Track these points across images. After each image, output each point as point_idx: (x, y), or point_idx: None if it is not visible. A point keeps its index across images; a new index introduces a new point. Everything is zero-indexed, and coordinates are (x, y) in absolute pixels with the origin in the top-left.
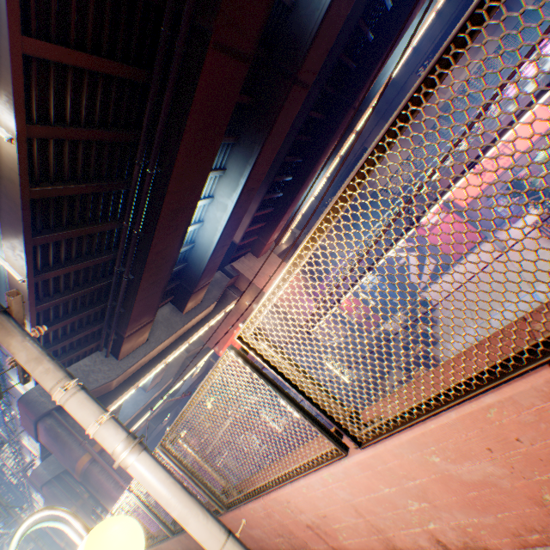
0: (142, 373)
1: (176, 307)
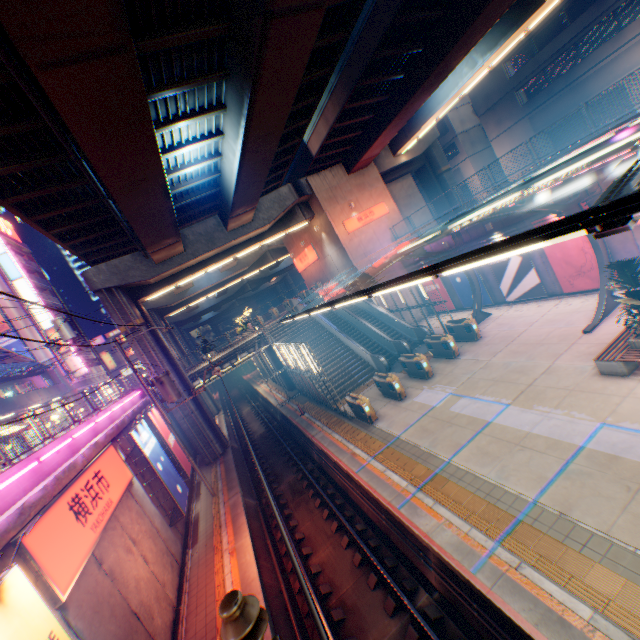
0: (180, 277)
1: (222, 222)
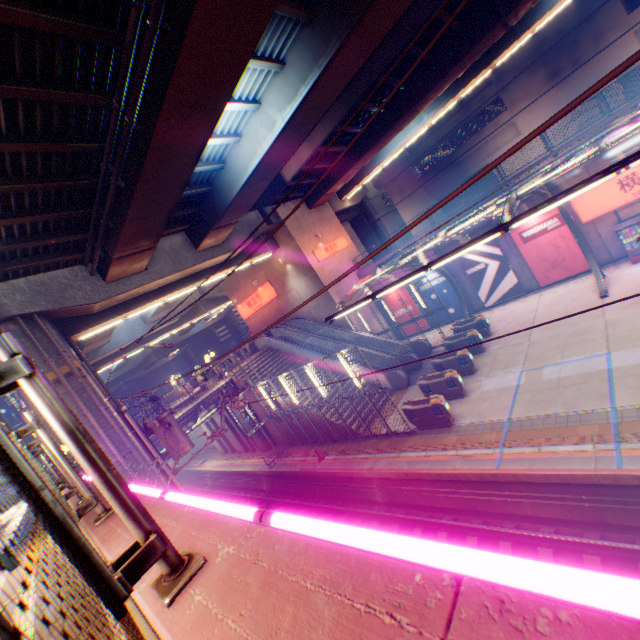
0: (133, 305)
1: (190, 240)
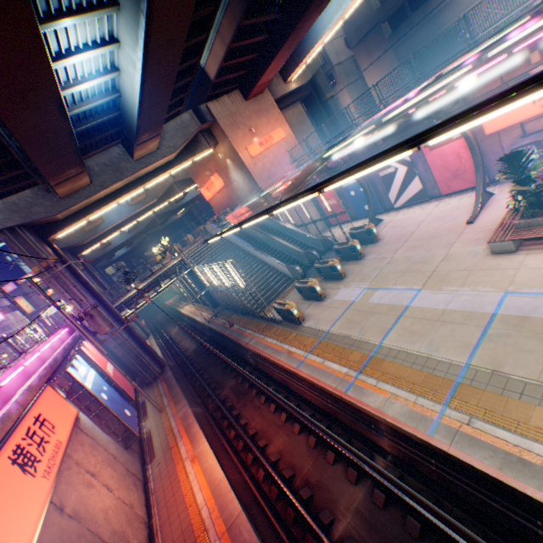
0: (90, 210)
1: (127, 151)
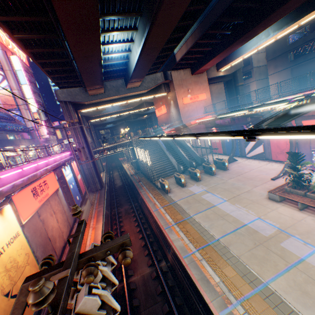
0: (99, 104)
1: (125, 83)
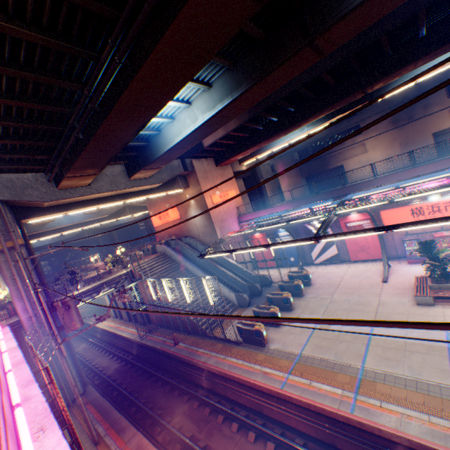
0: (74, 206)
1: (127, 171)
